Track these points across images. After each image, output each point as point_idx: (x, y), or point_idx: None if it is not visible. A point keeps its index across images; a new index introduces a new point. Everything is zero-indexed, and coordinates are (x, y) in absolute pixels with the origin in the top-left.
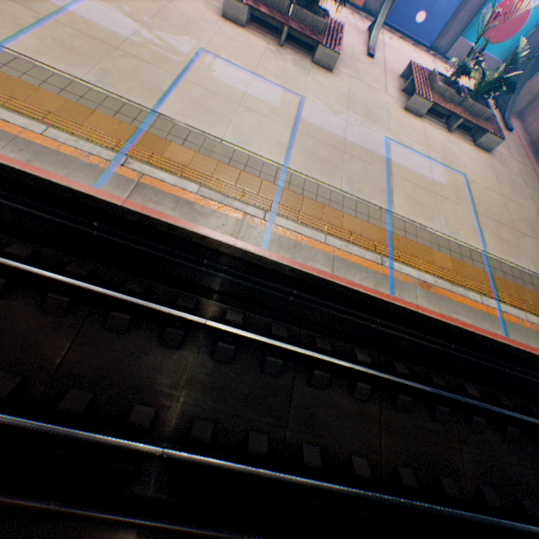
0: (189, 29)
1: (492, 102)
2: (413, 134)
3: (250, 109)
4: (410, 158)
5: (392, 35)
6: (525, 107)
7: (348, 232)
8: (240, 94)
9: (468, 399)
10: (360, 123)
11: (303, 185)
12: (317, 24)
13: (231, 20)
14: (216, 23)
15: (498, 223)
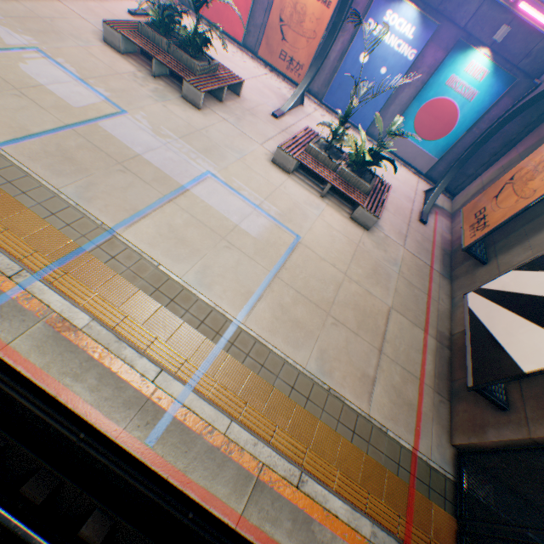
0: (46, 35)
1: (422, 195)
2: (259, 182)
3: (28, 97)
4: (225, 198)
5: (330, 115)
6: (459, 208)
7: (4, 227)
8: (34, 85)
9: (43, 541)
10: (185, 151)
11: (2, 168)
12: (192, 65)
13: (112, 46)
14: (90, 43)
15: (305, 298)
